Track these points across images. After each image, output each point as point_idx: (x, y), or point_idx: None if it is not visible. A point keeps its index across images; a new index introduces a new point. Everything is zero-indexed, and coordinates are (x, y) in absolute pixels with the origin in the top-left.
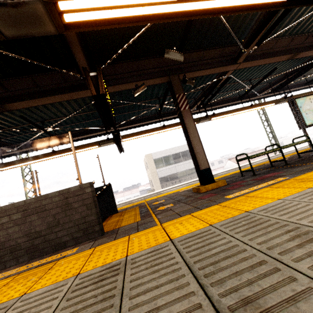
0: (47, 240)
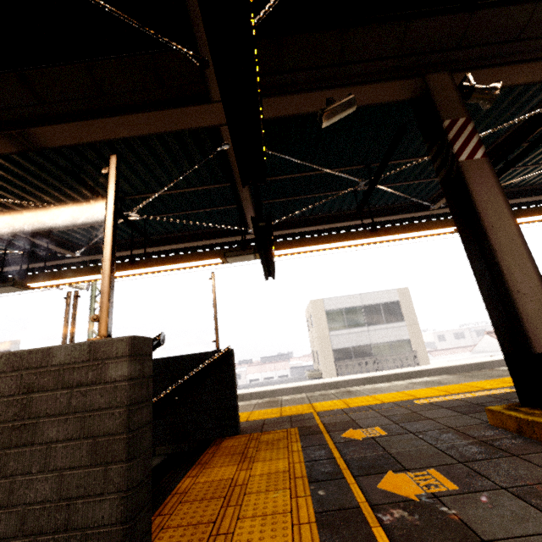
0: None
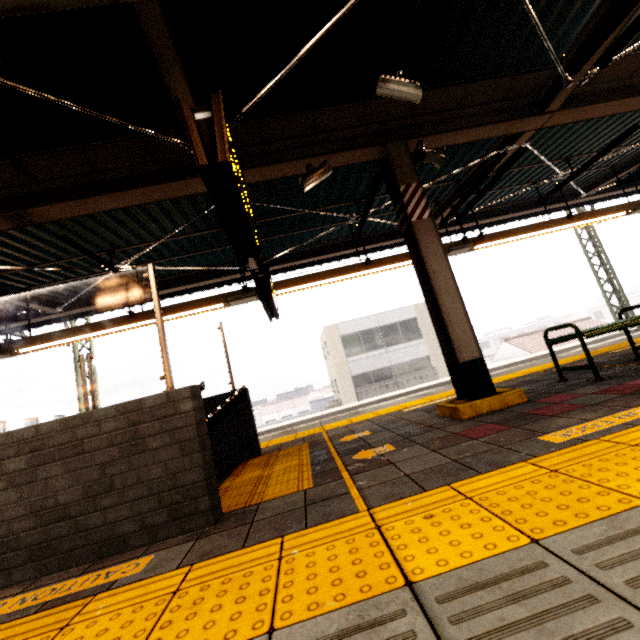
0: (82, 528)
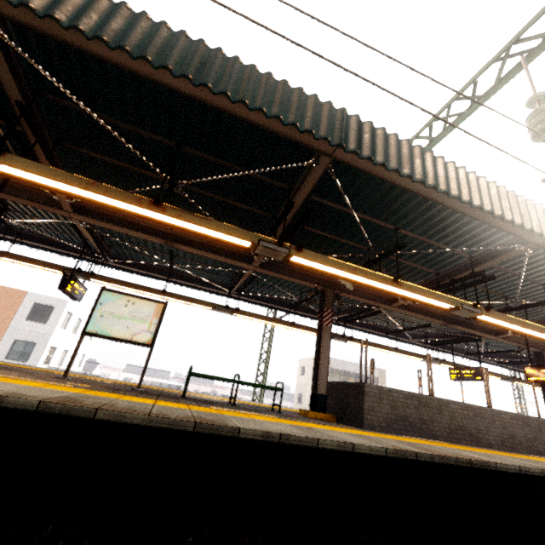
0: (533, 446)
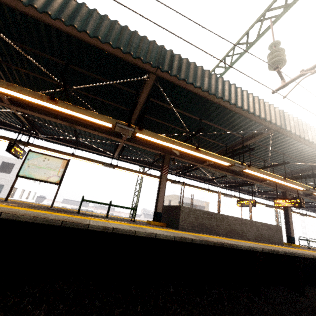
0: (272, 239)
